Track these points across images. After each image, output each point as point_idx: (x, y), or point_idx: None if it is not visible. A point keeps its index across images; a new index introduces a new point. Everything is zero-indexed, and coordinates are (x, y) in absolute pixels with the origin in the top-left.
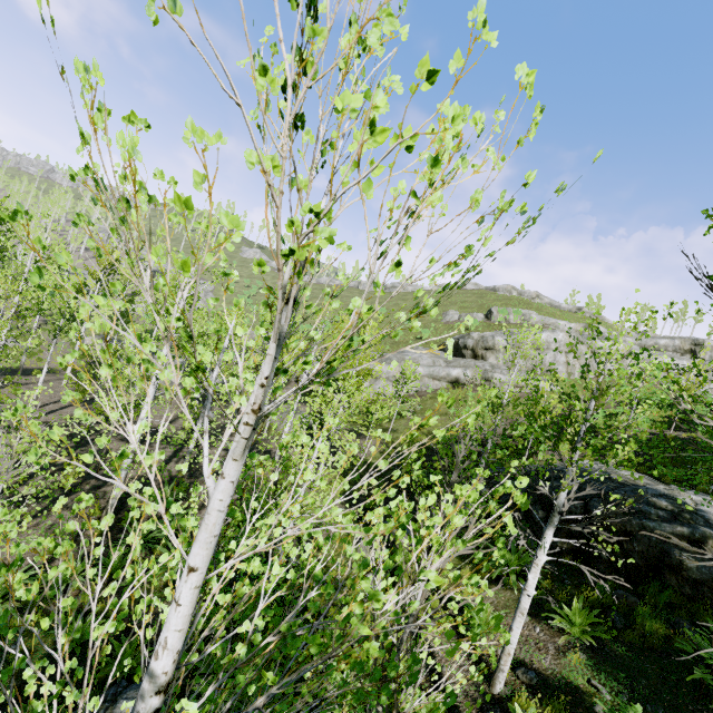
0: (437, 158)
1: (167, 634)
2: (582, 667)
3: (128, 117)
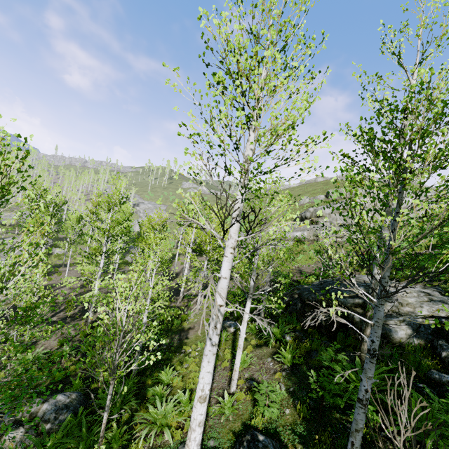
0: None
1: None
2: (280, 378)
3: None
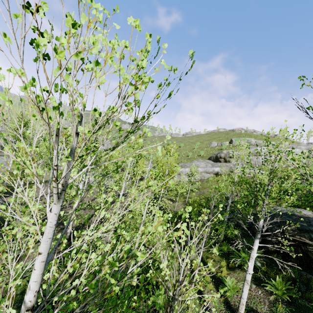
0: (97, 62)
1: (30, 283)
2: (283, 312)
3: (9, 69)
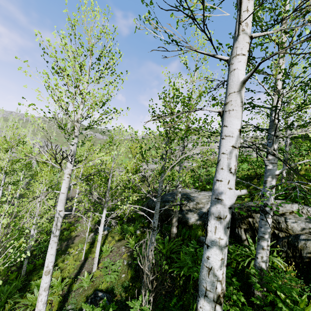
0: None
1: None
2: (126, 257)
3: None
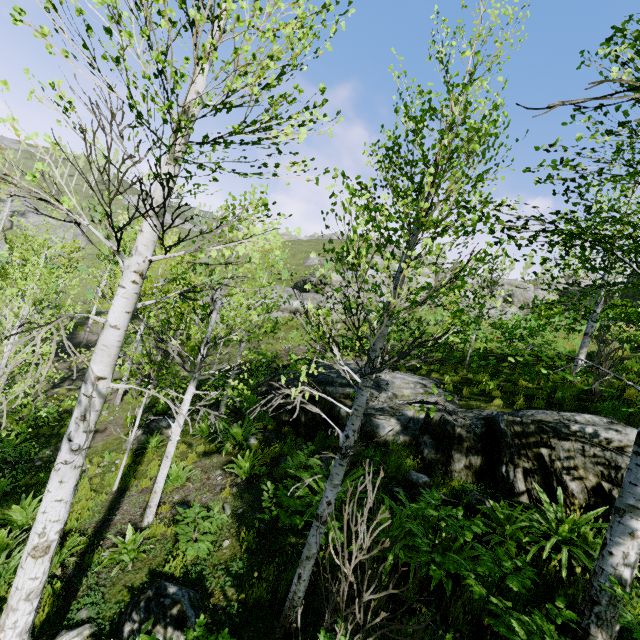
0: None
1: None
2: (228, 497)
3: None
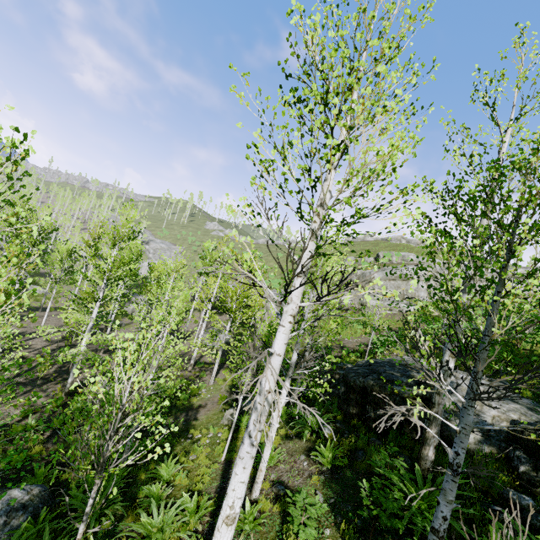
0: None
1: None
2: (317, 484)
3: None
